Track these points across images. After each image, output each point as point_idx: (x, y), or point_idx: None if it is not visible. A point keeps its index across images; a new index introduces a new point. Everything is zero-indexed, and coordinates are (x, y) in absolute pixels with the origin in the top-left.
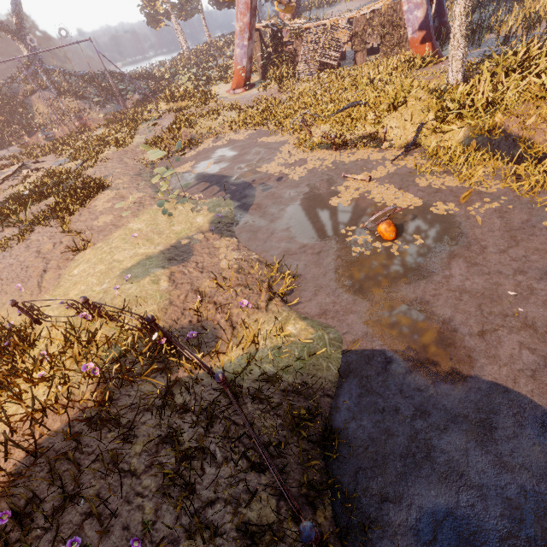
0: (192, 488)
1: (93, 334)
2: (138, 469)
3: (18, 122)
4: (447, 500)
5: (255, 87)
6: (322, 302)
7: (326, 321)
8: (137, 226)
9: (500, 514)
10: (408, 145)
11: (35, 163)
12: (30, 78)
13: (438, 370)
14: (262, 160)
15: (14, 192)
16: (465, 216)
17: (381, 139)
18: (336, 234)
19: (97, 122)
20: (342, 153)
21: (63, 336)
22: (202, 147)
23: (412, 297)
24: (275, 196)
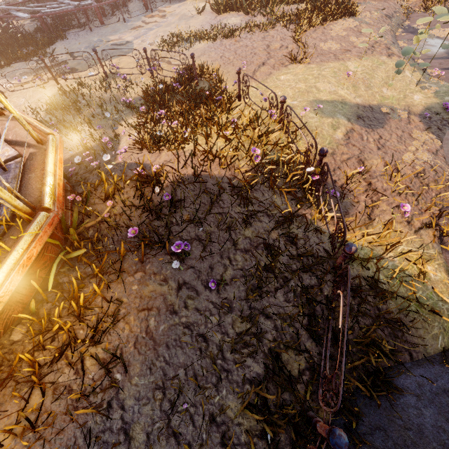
0: (261, 293)
1: (270, 131)
2: (238, 244)
3: None
4: None
5: None
6: None
7: None
8: (353, 67)
9: None
10: None
11: None
12: None
13: None
14: None
15: None
16: None
17: None
18: None
19: None
20: None
21: (251, 118)
22: None
23: None
24: None
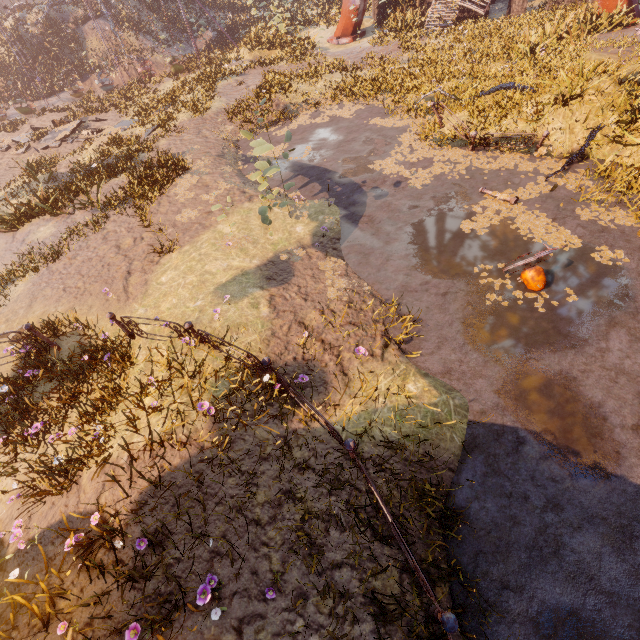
0: (318, 548)
1: (200, 366)
2: (262, 519)
3: (69, 61)
4: (572, 600)
5: (366, 36)
6: (446, 359)
7: (450, 383)
8: (227, 230)
9: (628, 625)
10: (572, 157)
11: (94, 122)
12: (86, 3)
13: (579, 462)
14: (375, 152)
15: (79, 163)
16: (636, 271)
17: (536, 143)
18: (467, 272)
19: (162, 68)
20: (480, 156)
21: (168, 362)
22: (297, 123)
23: (556, 369)
24: (391, 208)
